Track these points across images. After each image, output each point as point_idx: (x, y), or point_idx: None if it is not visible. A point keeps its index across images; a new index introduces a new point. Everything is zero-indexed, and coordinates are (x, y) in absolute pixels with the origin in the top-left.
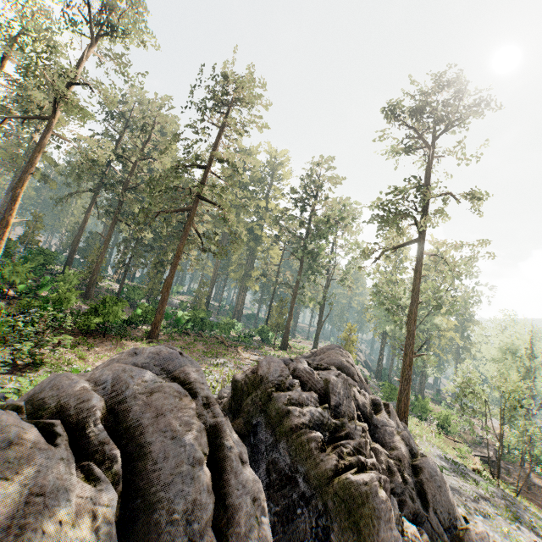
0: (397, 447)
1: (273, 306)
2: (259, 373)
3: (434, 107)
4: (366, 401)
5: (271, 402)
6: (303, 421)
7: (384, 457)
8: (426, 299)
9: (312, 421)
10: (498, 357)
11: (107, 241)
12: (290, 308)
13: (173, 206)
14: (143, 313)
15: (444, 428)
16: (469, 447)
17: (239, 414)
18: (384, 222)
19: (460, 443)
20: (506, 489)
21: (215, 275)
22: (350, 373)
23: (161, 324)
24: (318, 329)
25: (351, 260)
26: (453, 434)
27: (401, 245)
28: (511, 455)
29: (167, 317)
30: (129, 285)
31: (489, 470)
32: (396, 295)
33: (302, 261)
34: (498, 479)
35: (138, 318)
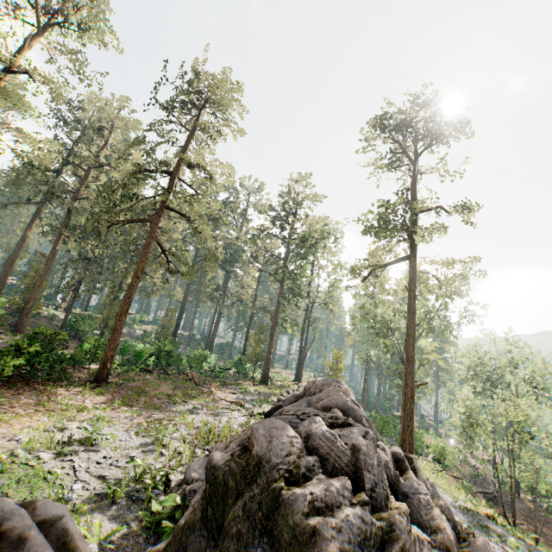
0: (440, 527)
1: (249, 334)
2: (254, 451)
3: (417, 121)
4: (388, 459)
5: (280, 512)
6: (340, 545)
7: (427, 547)
8: (418, 320)
9: (352, 537)
10: (485, 379)
11: (50, 261)
12: (270, 336)
13: (131, 215)
14: (91, 349)
15: (441, 462)
16: (469, 482)
17: (221, 539)
18: (375, 236)
19: (460, 479)
20: (521, 534)
21: (185, 301)
22: (356, 417)
23: (115, 361)
24: (302, 358)
25: (335, 281)
26: (451, 468)
27: (392, 262)
28: (505, 484)
29: (124, 351)
30: (77, 315)
31: (497, 511)
32: (385, 317)
33: (283, 283)
34: (514, 525)
35: (84, 354)
